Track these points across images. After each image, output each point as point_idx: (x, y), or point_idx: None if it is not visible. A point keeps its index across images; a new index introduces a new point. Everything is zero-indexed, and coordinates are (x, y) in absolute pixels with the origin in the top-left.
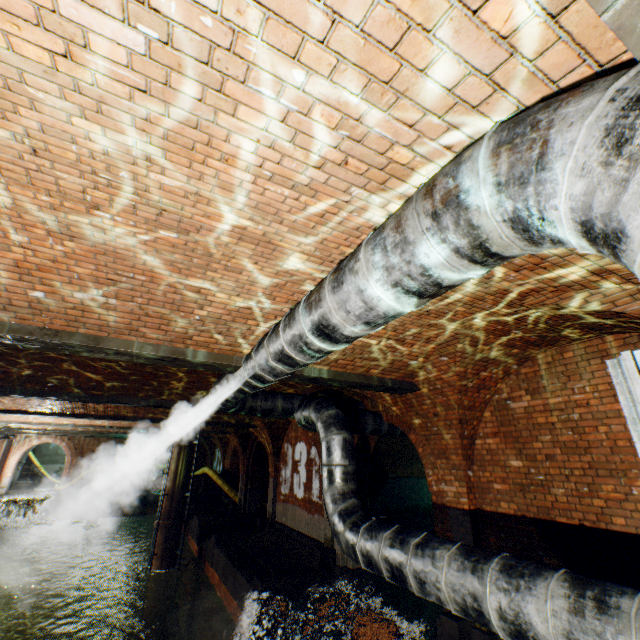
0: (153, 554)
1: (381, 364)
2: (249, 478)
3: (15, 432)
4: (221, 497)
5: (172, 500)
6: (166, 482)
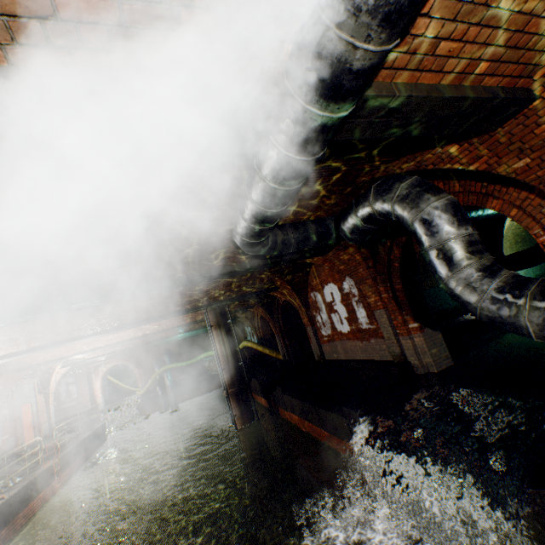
0: (233, 416)
1: (503, 39)
2: (285, 337)
3: (86, 365)
4: (265, 360)
5: (230, 372)
6: (219, 360)
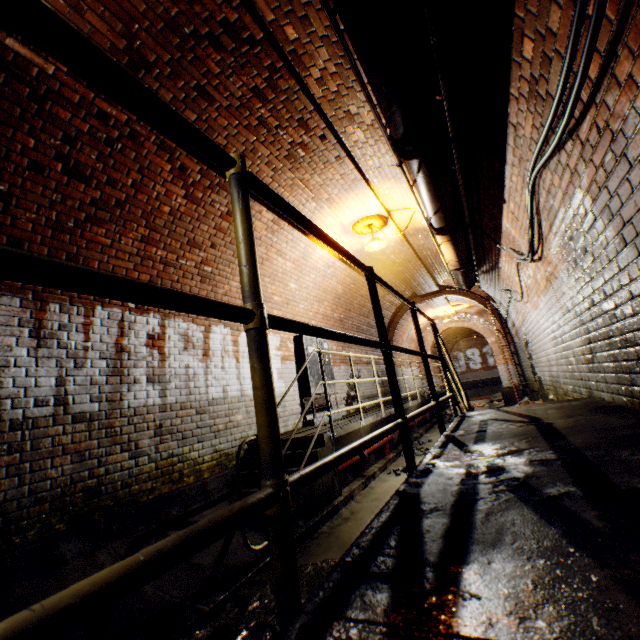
0: None
1: None
2: None
3: None
4: None
5: None
6: None
